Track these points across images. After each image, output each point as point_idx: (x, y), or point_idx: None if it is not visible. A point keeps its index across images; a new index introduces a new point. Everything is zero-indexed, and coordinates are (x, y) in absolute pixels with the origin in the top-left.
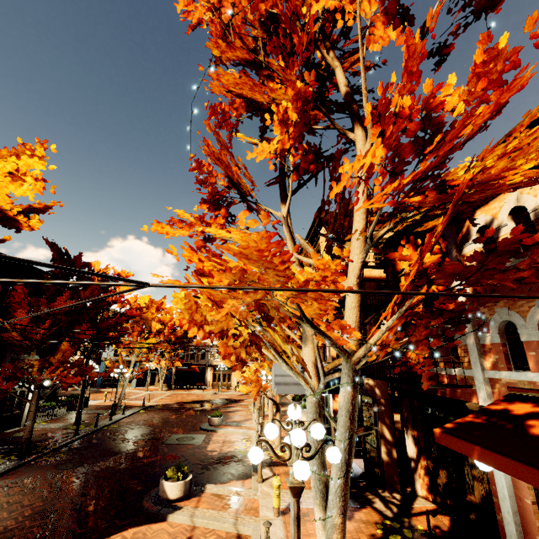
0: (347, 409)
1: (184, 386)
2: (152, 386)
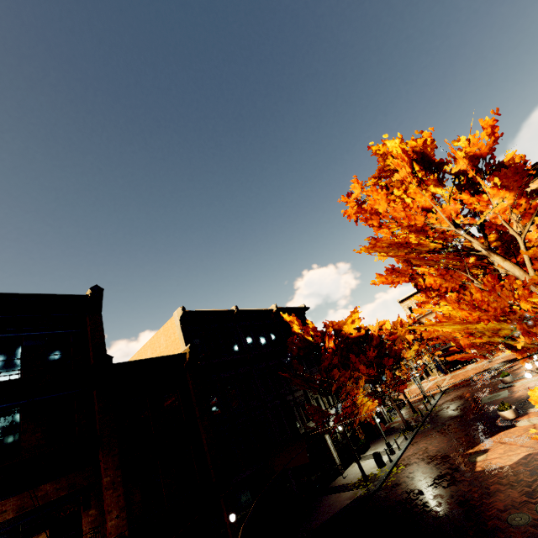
0: None
1: (455, 366)
2: (429, 378)
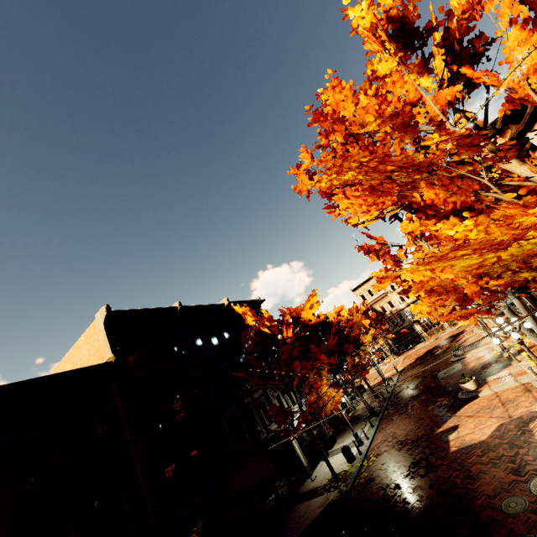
0: (521, 307)
1: (406, 347)
2: (384, 361)
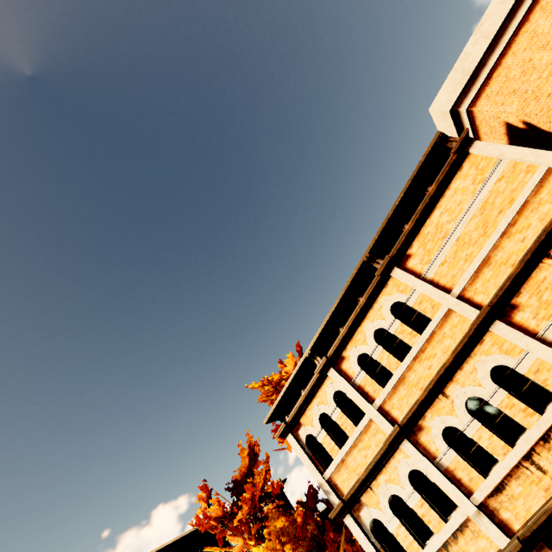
0: None
1: None
2: None
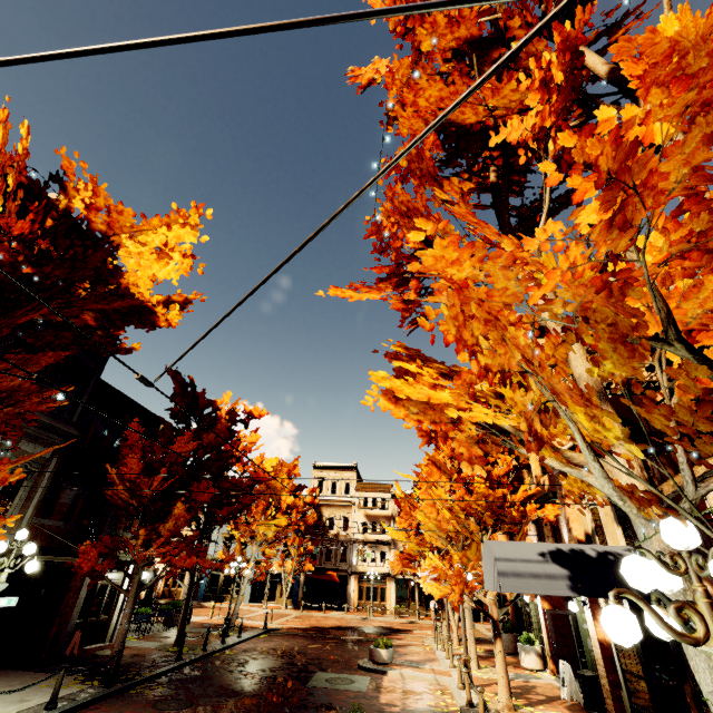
0: None
1: (317, 604)
2: (271, 603)
